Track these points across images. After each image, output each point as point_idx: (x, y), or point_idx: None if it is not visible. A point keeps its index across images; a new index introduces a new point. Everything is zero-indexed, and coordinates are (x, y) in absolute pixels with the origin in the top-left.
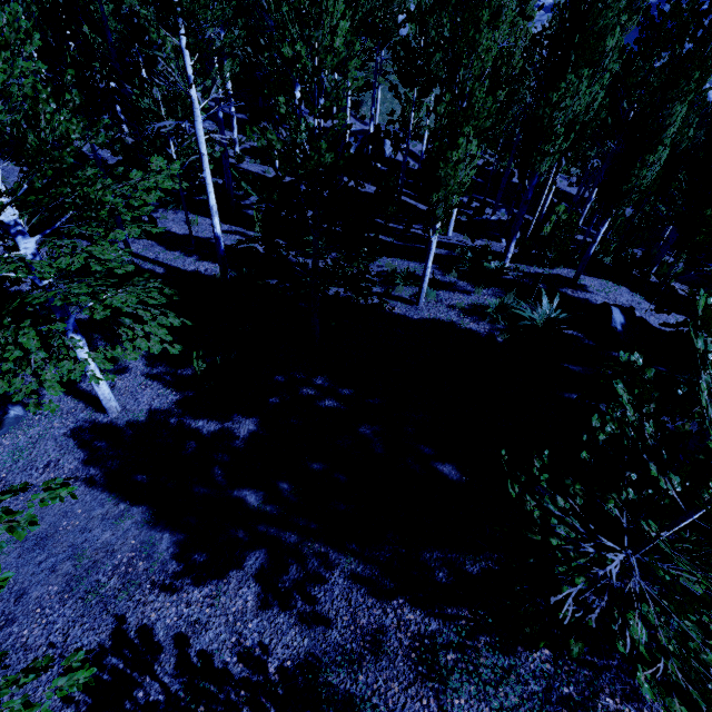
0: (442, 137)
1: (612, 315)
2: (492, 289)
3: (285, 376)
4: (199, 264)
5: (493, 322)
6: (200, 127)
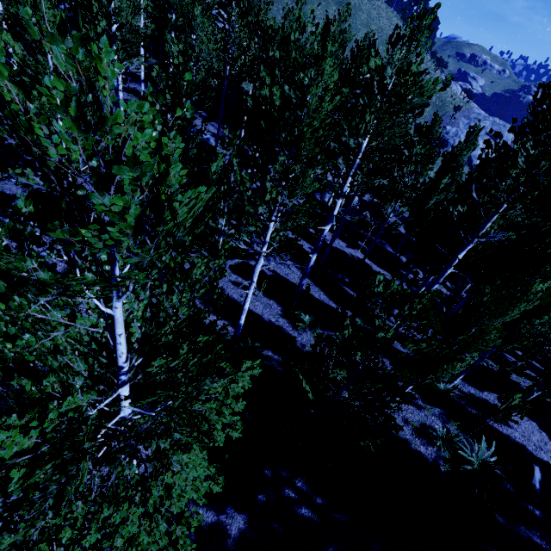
0: (451, 346)
1: (534, 474)
2: (438, 409)
3: (272, 471)
4: (212, 317)
5: (438, 448)
6: (259, 267)
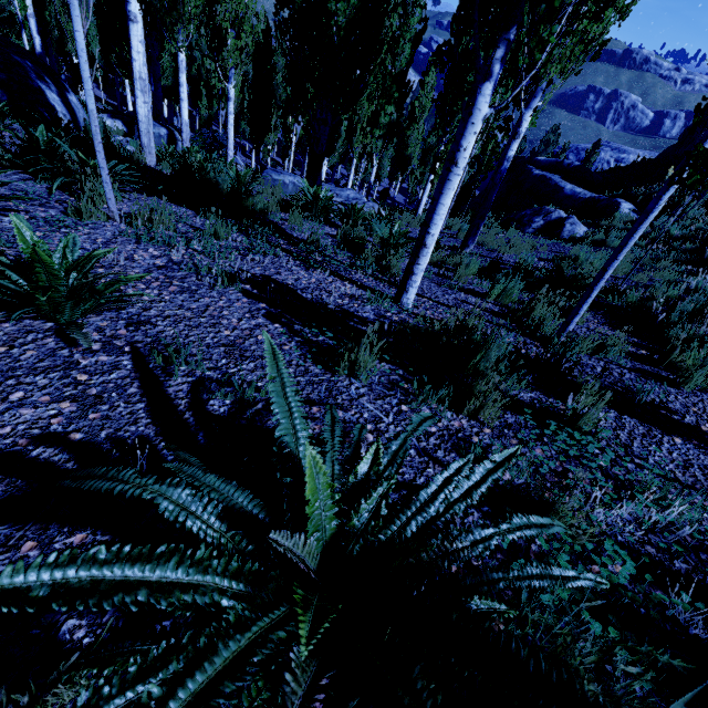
0: None
1: (62, 76)
2: None
3: None
4: None
5: None
6: None
